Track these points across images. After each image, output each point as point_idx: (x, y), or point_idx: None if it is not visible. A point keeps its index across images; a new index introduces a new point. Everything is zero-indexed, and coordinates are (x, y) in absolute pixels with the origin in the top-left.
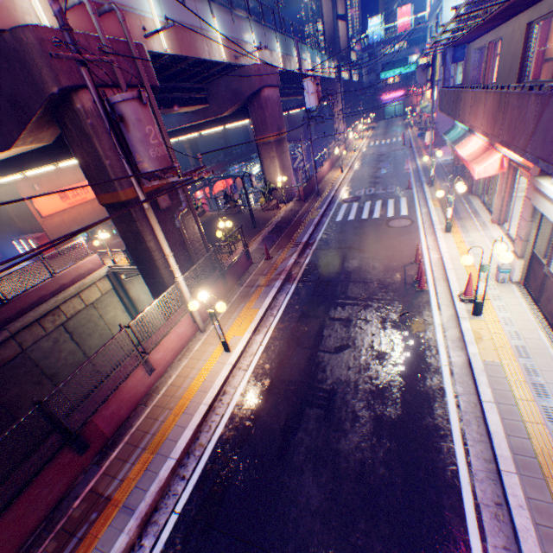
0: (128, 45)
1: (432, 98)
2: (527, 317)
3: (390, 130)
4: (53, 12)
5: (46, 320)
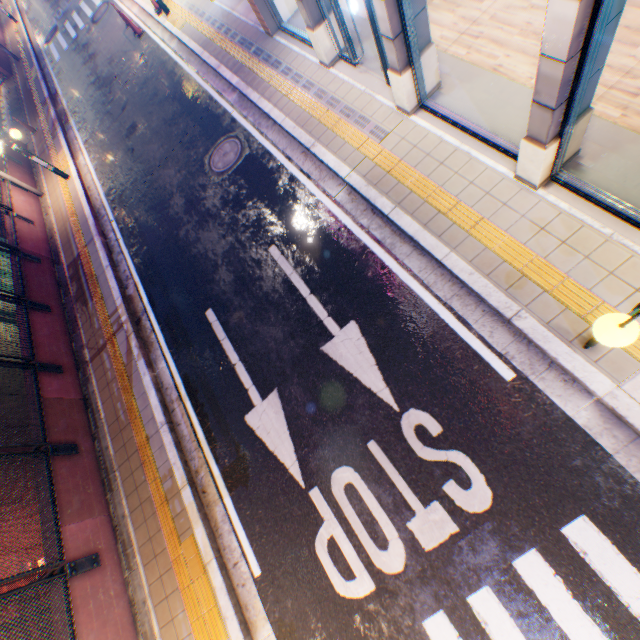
0: None
1: None
2: None
3: None
4: None
5: None
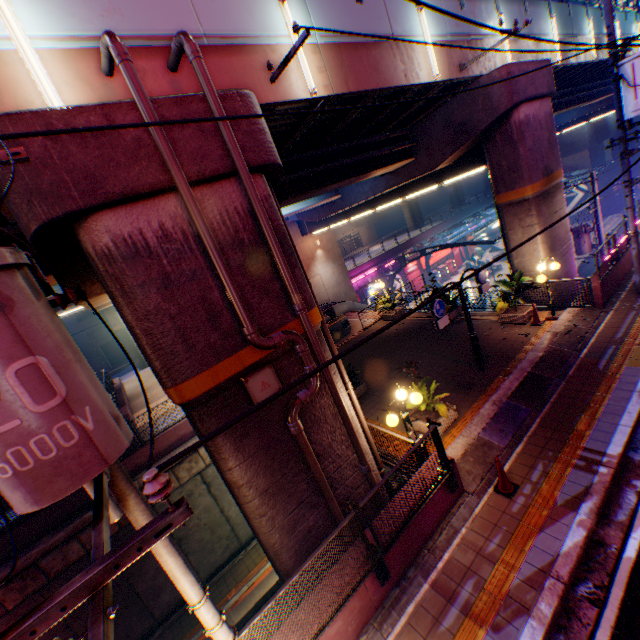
0: (207, 102)
1: None
2: None
3: None
4: (81, 86)
5: (180, 468)
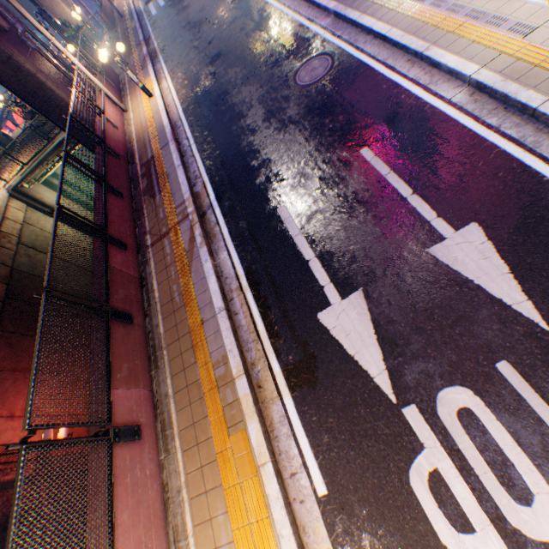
0: None
1: None
2: None
3: None
4: None
5: (3, 244)
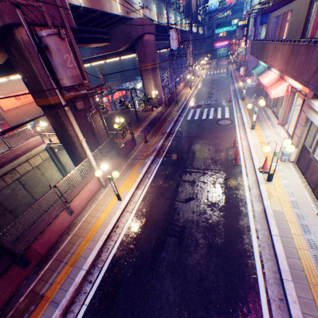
0: None
1: (246, 47)
2: (298, 183)
3: (220, 65)
4: None
5: (6, 177)
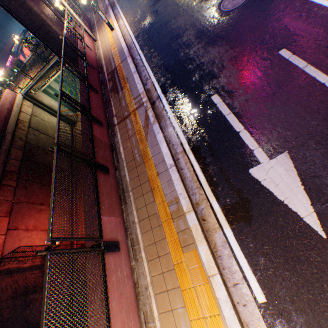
0: None
1: None
2: None
3: None
4: None
5: (20, 127)
